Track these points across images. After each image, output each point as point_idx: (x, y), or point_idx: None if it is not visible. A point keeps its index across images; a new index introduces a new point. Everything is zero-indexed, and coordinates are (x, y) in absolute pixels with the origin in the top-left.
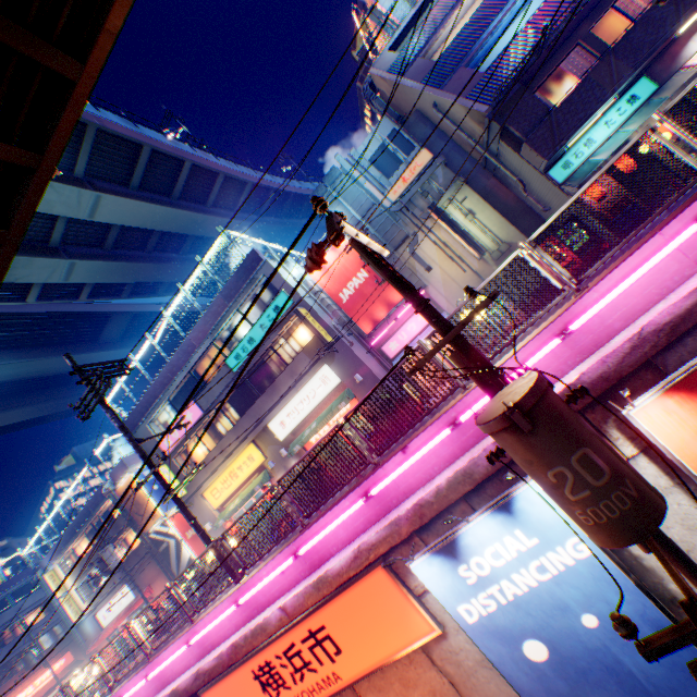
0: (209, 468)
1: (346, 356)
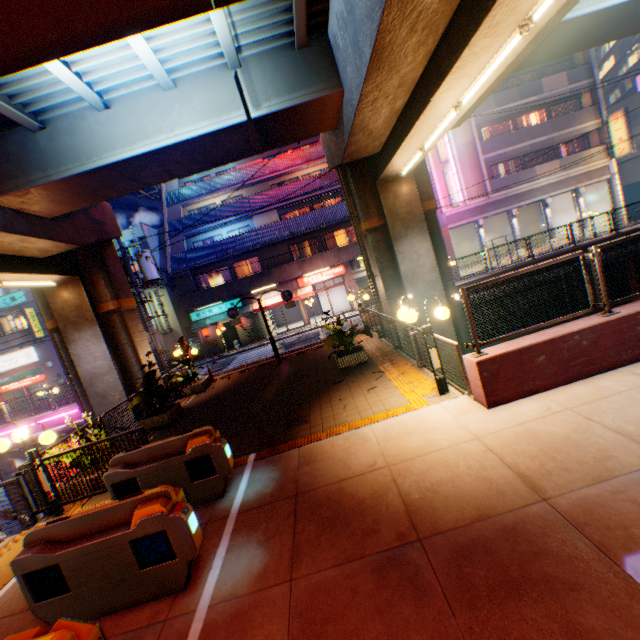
0: None
1: (50, 348)
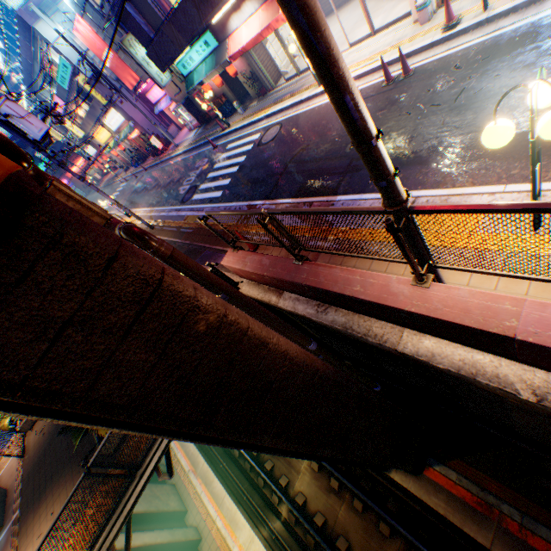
0: (89, 129)
1: (121, 110)
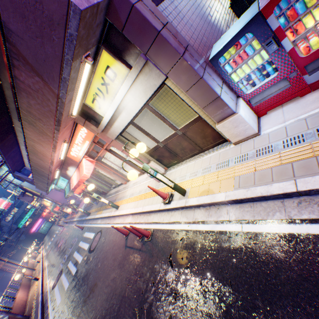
0: (40, 201)
1: (48, 197)
